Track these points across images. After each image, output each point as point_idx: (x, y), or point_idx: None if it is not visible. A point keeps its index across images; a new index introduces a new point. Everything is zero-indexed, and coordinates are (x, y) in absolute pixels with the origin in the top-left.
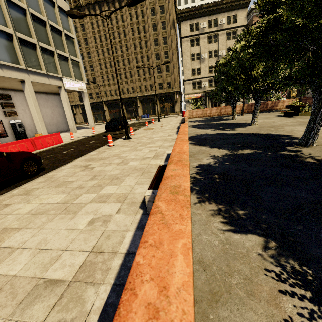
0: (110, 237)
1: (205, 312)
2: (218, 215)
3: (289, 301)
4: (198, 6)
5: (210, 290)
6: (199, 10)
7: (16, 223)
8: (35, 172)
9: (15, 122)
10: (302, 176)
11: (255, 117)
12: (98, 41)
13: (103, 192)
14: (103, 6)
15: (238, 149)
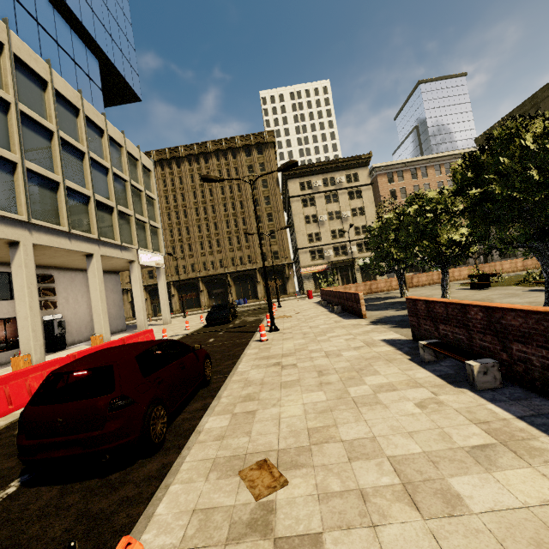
0: (472, 411)
1: None
2: None
3: None
4: (308, 164)
5: None
6: (310, 168)
7: (313, 422)
8: (210, 377)
9: (53, 318)
10: None
11: (447, 291)
12: (172, 201)
13: (374, 383)
14: (183, 162)
15: None
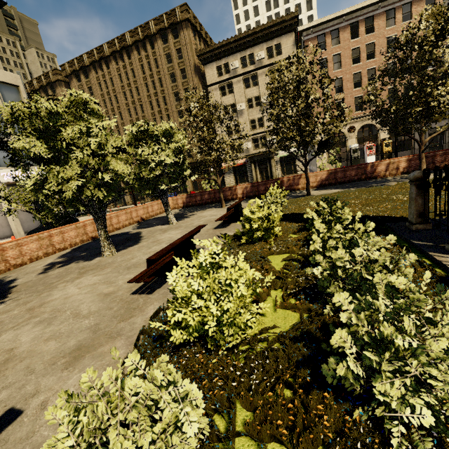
0: None
1: None
2: None
3: None
4: (223, 42)
5: None
6: (226, 46)
7: None
8: None
9: None
10: None
11: (101, 244)
12: (109, 104)
13: None
14: (111, 61)
15: None
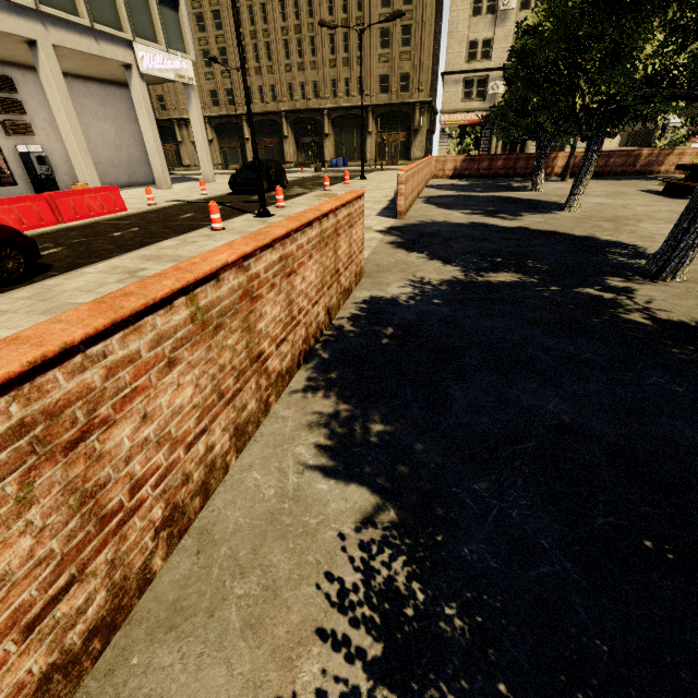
0: None
1: (130, 647)
2: (323, 426)
3: (322, 657)
4: None
5: (176, 599)
6: None
7: None
8: (21, 274)
9: (29, 151)
10: (585, 358)
11: (578, 191)
12: None
13: None
14: None
15: (489, 268)
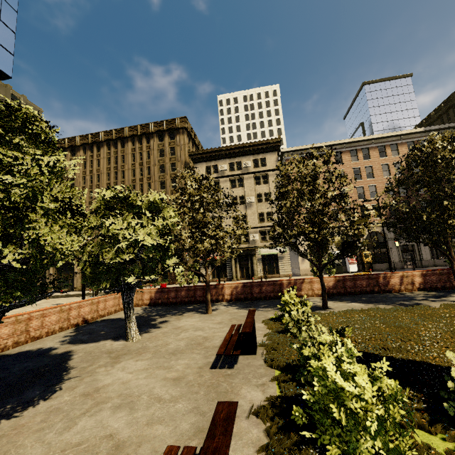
0: None
1: None
2: None
3: None
4: (215, 149)
5: None
6: (217, 152)
7: None
8: None
9: None
10: None
11: None
12: (89, 181)
13: None
14: (103, 146)
15: None
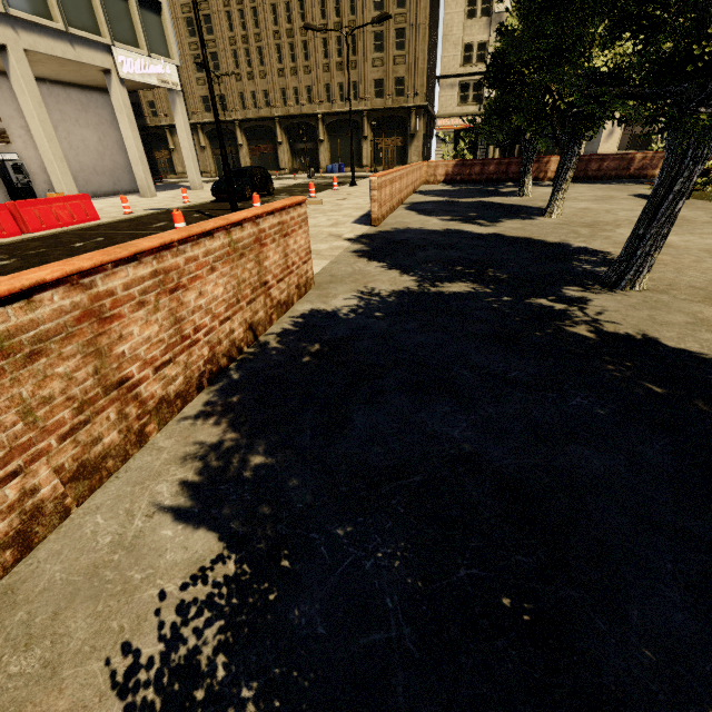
0: None
1: None
2: (198, 459)
3: None
4: None
5: None
6: None
7: None
8: None
9: (4, 159)
10: (512, 376)
11: (558, 195)
12: None
13: None
14: None
15: (447, 278)
